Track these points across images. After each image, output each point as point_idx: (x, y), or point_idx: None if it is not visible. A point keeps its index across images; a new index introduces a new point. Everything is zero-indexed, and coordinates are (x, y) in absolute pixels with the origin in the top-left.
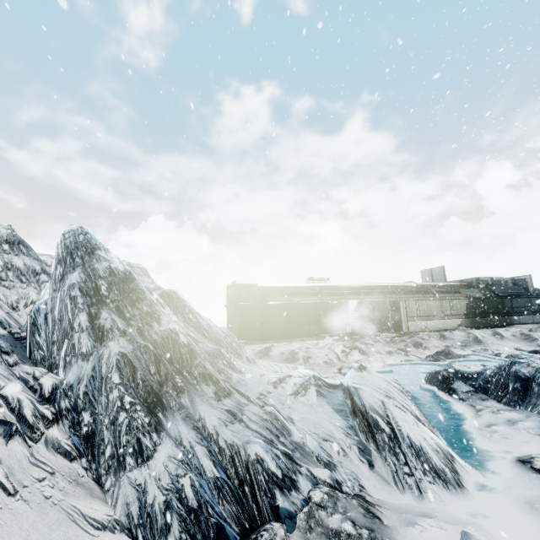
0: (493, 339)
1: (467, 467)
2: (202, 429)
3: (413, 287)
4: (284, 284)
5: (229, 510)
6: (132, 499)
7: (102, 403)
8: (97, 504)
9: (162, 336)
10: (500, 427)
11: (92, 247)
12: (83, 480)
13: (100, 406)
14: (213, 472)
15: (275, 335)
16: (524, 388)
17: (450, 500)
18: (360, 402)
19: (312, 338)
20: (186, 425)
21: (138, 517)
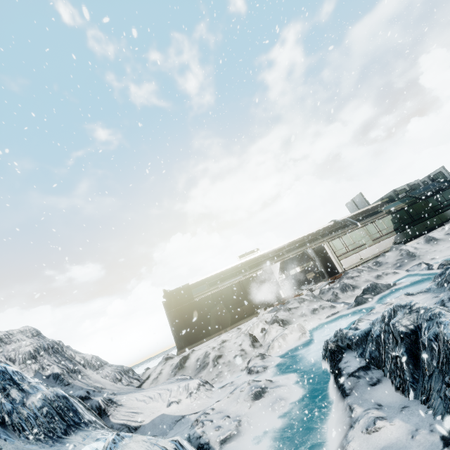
0: (427, 247)
1: None
2: None
3: (336, 224)
4: (213, 273)
5: None
6: None
7: None
8: None
9: None
10: None
11: None
12: None
13: None
14: None
15: (211, 329)
16: (412, 355)
17: None
18: None
19: (247, 319)
20: None
21: None
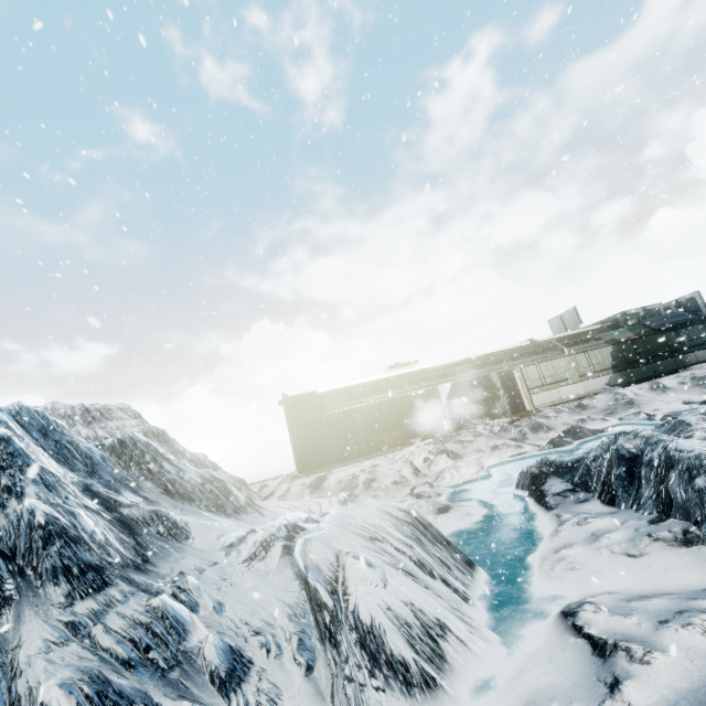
0: (651, 395)
1: (474, 641)
2: (10, 664)
3: (533, 346)
4: (353, 383)
5: None
6: None
7: None
8: None
9: (14, 518)
10: (574, 549)
11: None
12: None
13: None
14: None
15: (346, 455)
16: (630, 474)
17: None
18: (302, 563)
19: (396, 448)
20: None
21: None
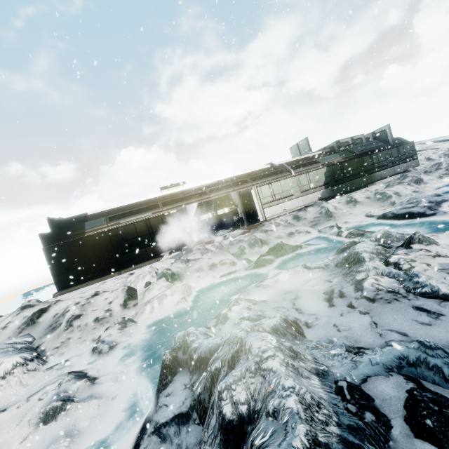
0: (345, 208)
1: None
2: None
3: (272, 168)
4: (121, 204)
5: None
6: None
7: None
8: None
9: None
10: None
11: None
12: None
13: None
14: None
15: (104, 270)
16: None
17: None
18: None
19: (148, 262)
20: None
21: None
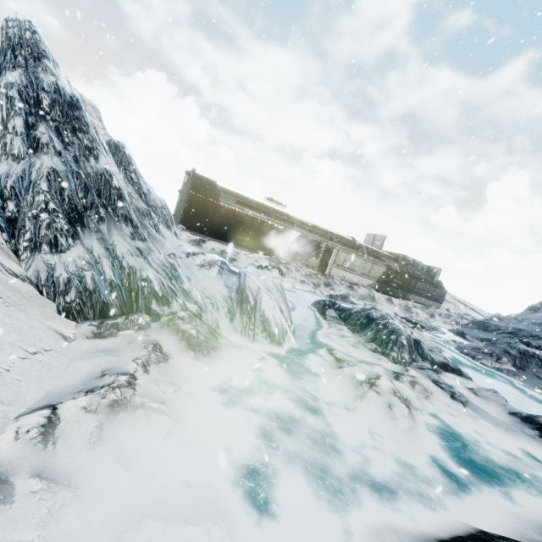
0: (384, 302)
1: (294, 342)
2: (112, 251)
3: (352, 242)
4: (242, 193)
5: (116, 301)
6: (42, 270)
7: (28, 201)
8: (13, 263)
9: (97, 172)
10: (334, 336)
11: (39, 52)
12: (3, 246)
13: (26, 202)
14: (111, 278)
15: (215, 234)
16: (367, 324)
17: (269, 349)
18: (243, 283)
19: (247, 250)
20: (99, 244)
21: (45, 281)
